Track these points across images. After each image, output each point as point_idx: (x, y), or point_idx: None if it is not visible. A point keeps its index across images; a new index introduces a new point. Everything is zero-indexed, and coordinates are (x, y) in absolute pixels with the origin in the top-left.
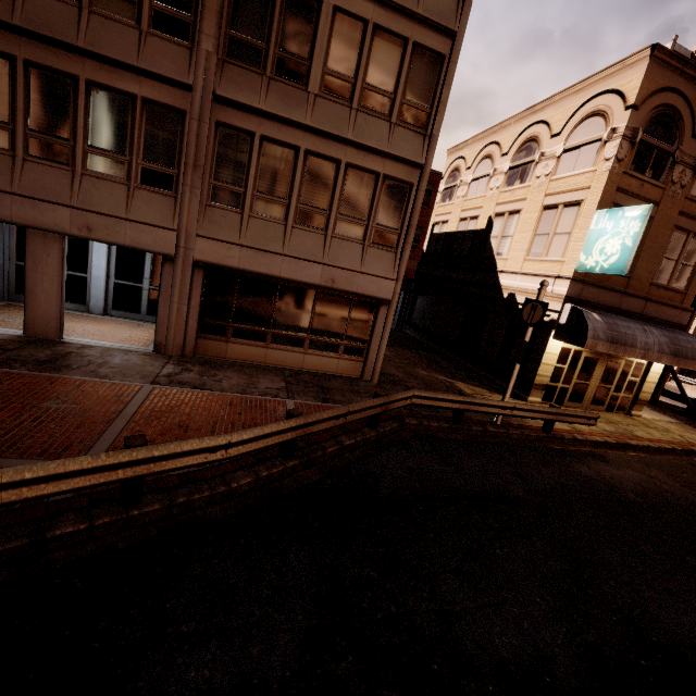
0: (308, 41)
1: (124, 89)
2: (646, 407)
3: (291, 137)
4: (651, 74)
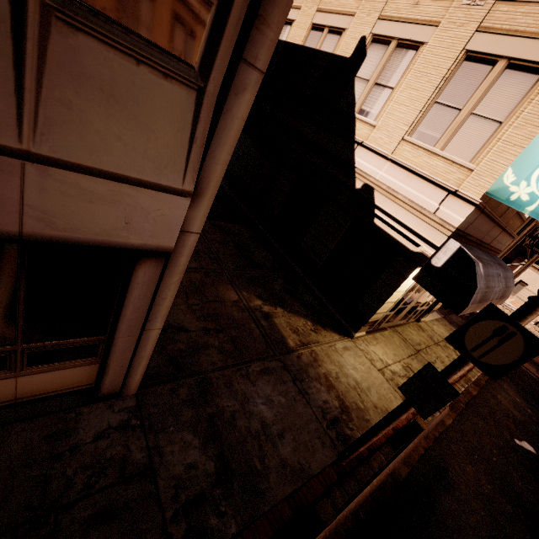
0: None
1: None
2: None
3: None
4: None
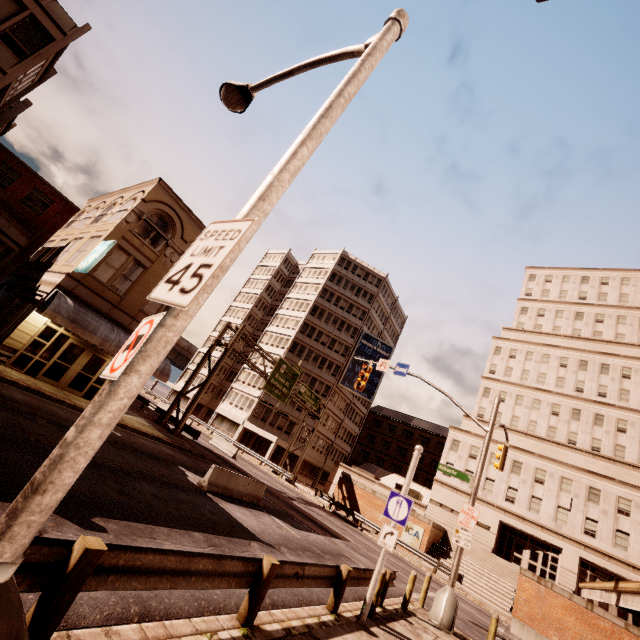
0: None
1: None
2: (145, 420)
3: None
4: (158, 191)
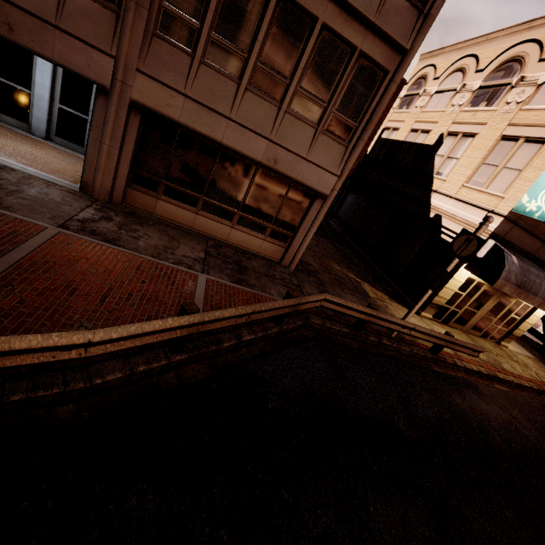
0: None
1: None
2: None
3: None
4: None
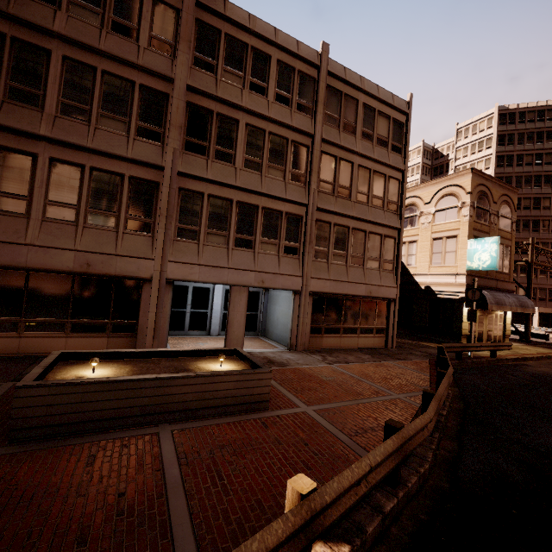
0: (349, 179)
1: (277, 209)
2: None
3: (346, 222)
4: (473, 179)
